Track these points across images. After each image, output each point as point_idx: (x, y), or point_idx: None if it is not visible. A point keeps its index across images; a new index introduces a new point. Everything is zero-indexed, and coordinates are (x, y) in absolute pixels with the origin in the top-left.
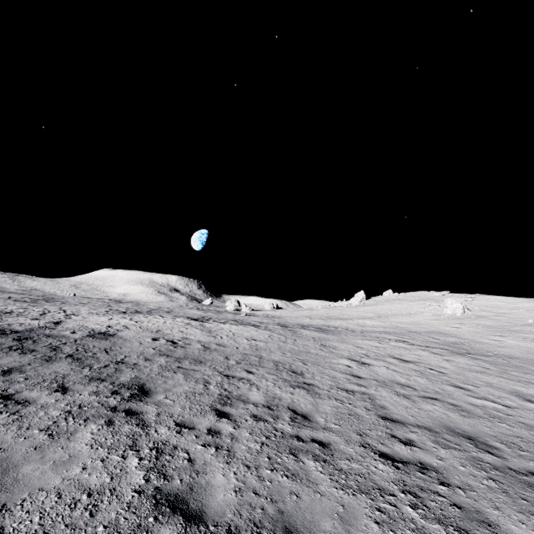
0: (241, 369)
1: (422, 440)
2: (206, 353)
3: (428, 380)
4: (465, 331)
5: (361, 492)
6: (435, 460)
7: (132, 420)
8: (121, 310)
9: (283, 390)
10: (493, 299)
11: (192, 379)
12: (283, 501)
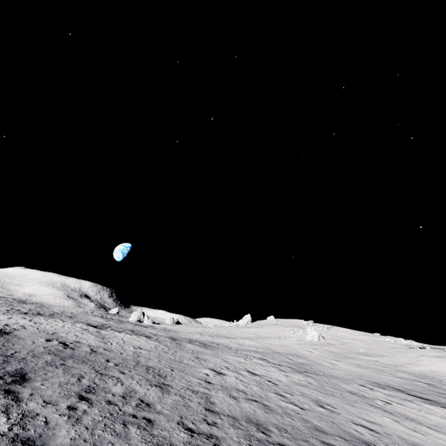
0: (116, 369)
1: (224, 423)
2: (91, 355)
3: (260, 388)
4: (315, 355)
5: (157, 445)
6: (222, 433)
7: (9, 396)
8: (23, 311)
9: (142, 387)
10: (342, 331)
11: (70, 373)
12: (101, 445)
